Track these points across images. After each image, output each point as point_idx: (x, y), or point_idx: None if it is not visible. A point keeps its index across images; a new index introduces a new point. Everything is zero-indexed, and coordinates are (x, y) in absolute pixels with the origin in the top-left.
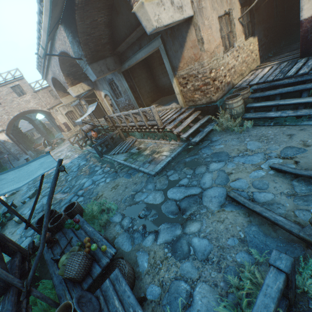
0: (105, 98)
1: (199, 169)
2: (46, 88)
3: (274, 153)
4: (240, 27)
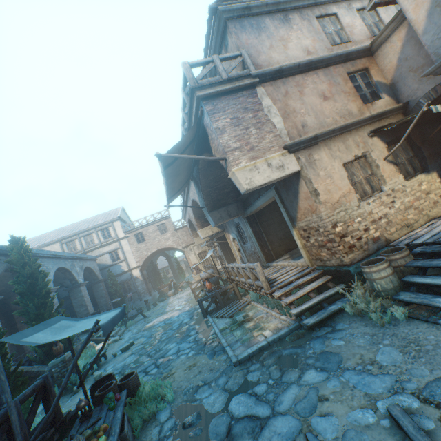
0: (233, 241)
1: (289, 375)
2: (186, 227)
3: (413, 383)
4: (390, 167)
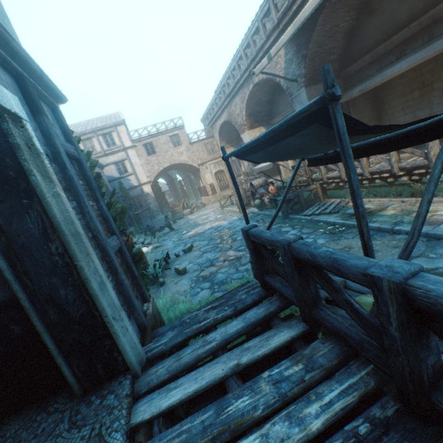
0: None
1: None
2: (202, 141)
3: None
4: None
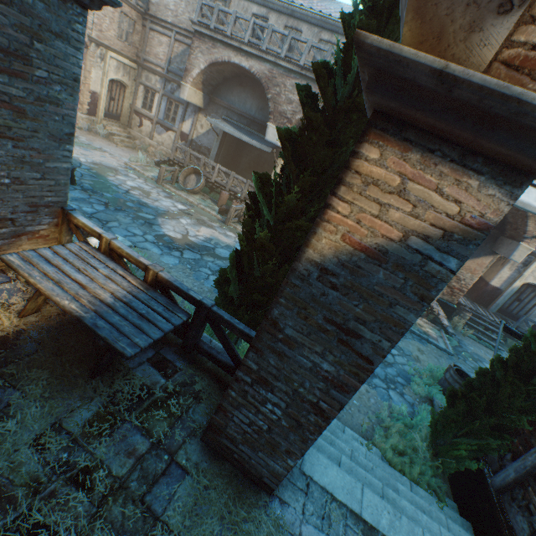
0: None
1: (480, 364)
2: (121, 0)
3: None
4: None
